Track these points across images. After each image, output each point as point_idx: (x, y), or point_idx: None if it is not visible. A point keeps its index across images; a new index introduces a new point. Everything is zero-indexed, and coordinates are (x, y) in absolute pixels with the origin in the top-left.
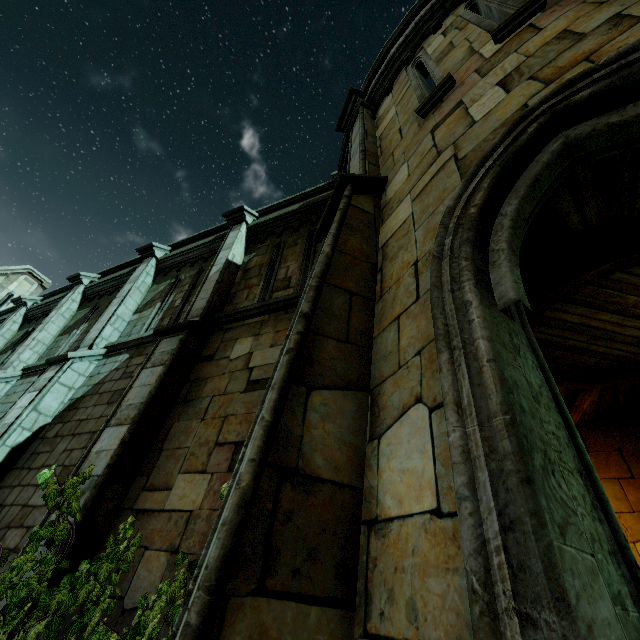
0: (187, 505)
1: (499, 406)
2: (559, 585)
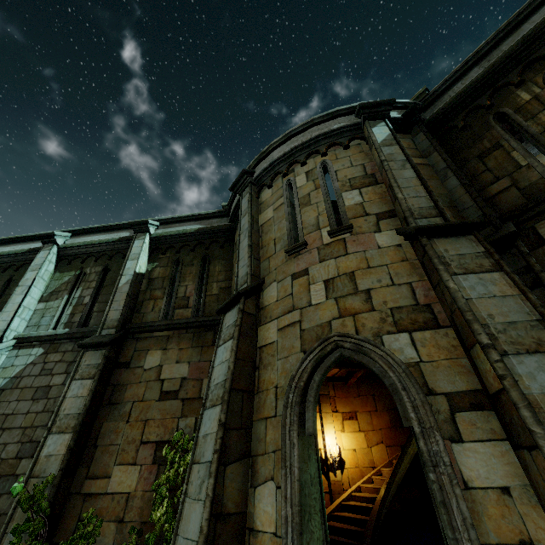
0: (125, 489)
1: (298, 503)
2: None
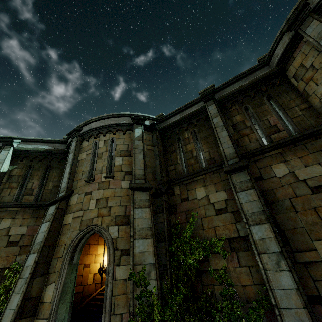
0: None
1: (61, 290)
2: (57, 311)
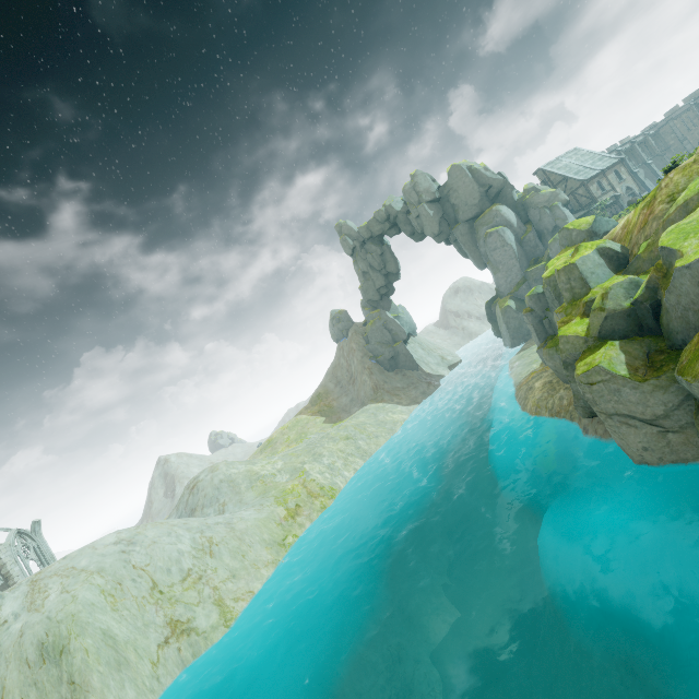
0: None
1: None
2: None
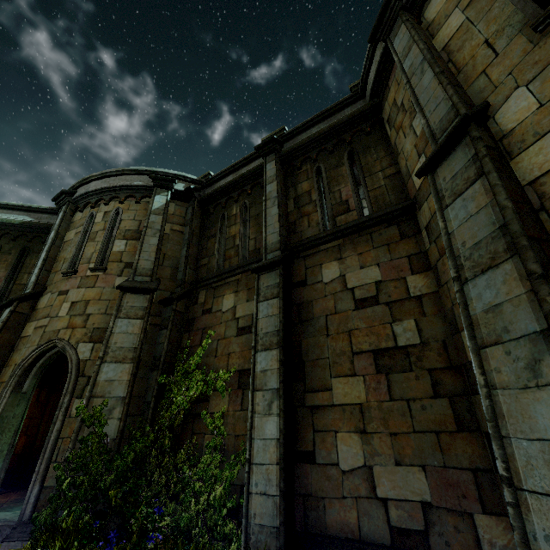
0: None
1: None
2: None
